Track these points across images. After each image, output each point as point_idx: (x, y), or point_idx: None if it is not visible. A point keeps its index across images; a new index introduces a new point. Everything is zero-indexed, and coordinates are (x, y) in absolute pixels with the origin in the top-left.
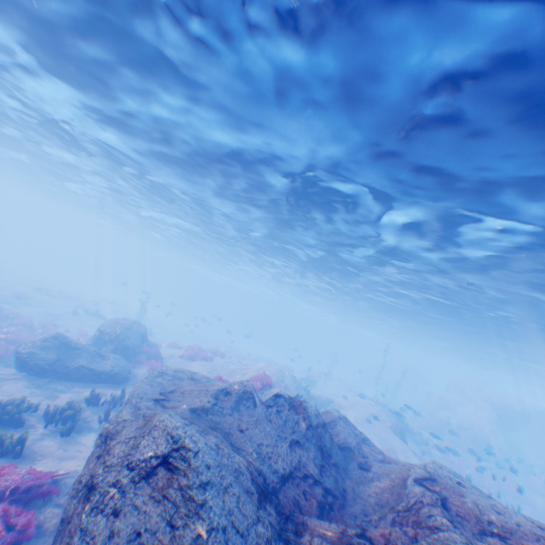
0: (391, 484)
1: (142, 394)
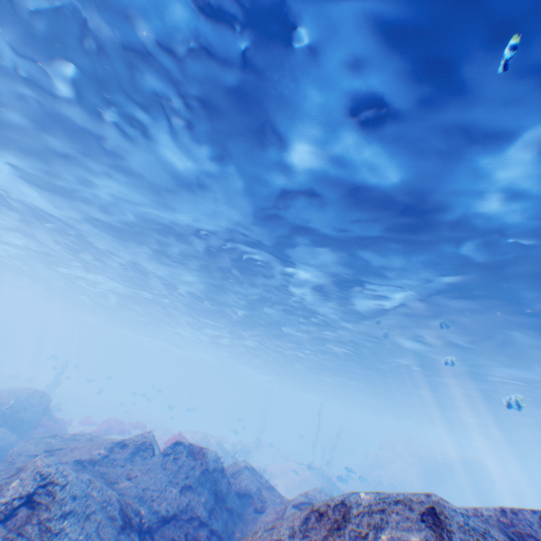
0: (274, 514)
1: (22, 451)
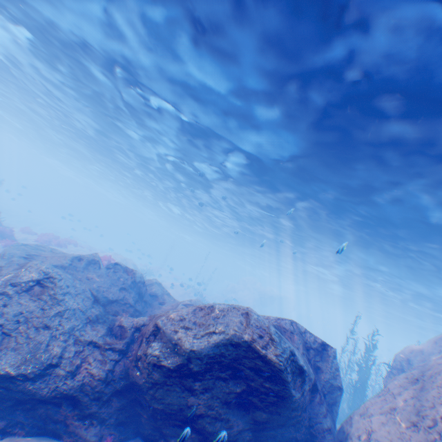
0: (172, 307)
1: (14, 254)
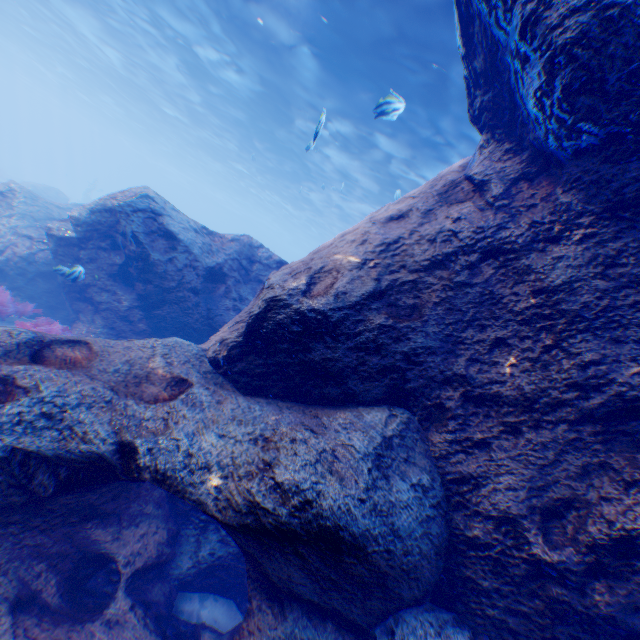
0: None
1: None
